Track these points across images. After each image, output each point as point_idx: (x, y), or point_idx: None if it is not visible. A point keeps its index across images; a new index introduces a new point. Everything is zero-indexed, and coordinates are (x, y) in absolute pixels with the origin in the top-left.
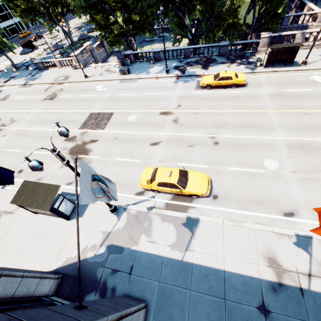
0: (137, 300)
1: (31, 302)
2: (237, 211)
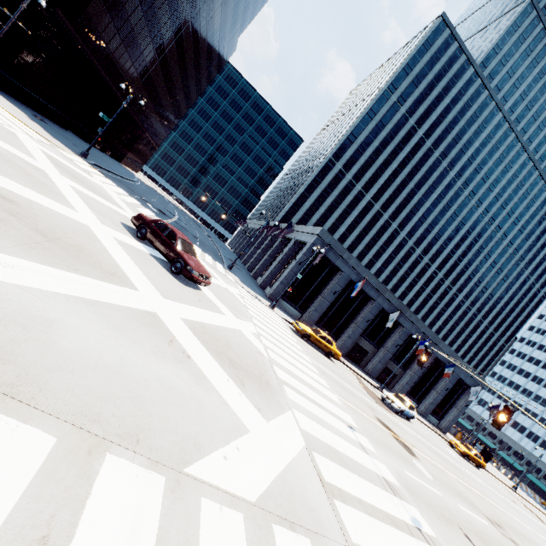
0: (424, 413)
1: (444, 411)
2: (433, 432)
